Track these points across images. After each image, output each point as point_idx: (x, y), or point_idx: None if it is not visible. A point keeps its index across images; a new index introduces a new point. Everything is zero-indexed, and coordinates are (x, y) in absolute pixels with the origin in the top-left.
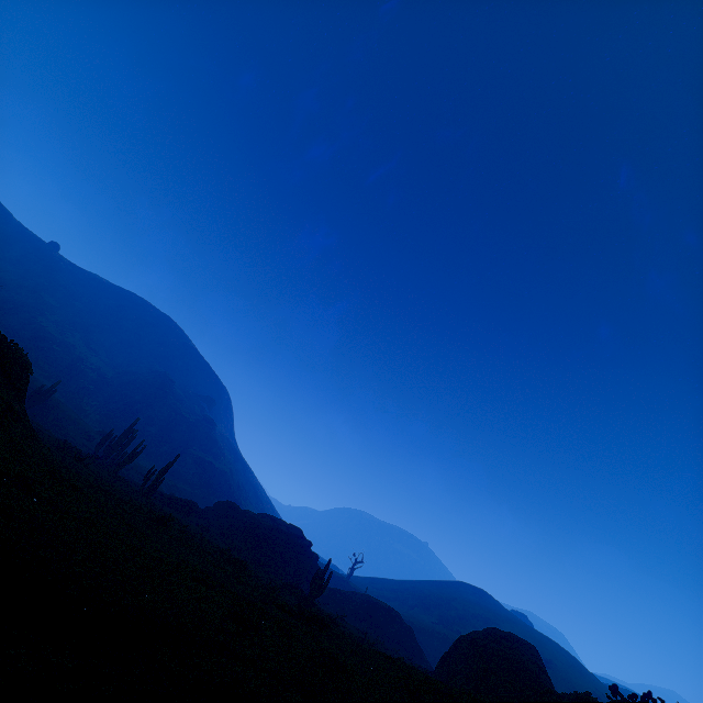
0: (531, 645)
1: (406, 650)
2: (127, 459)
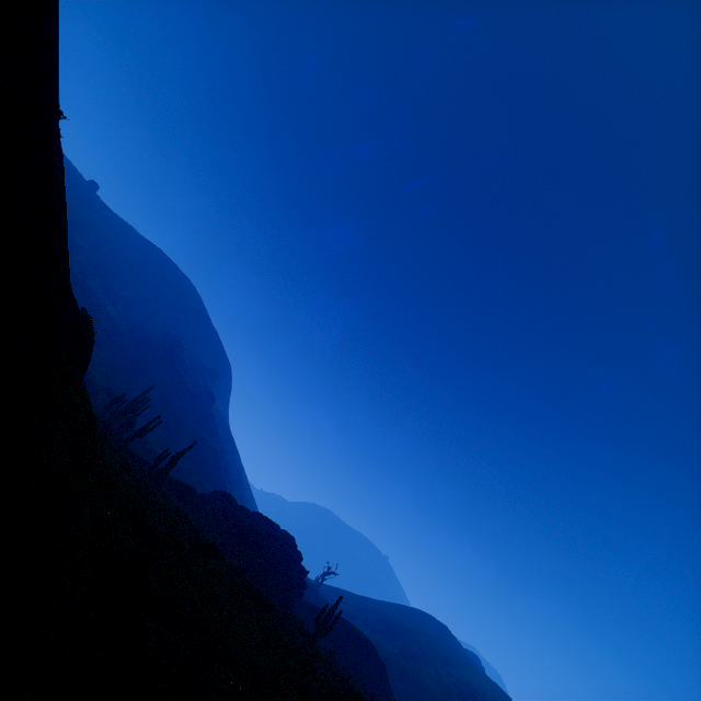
0: None
1: (378, 691)
2: (139, 432)
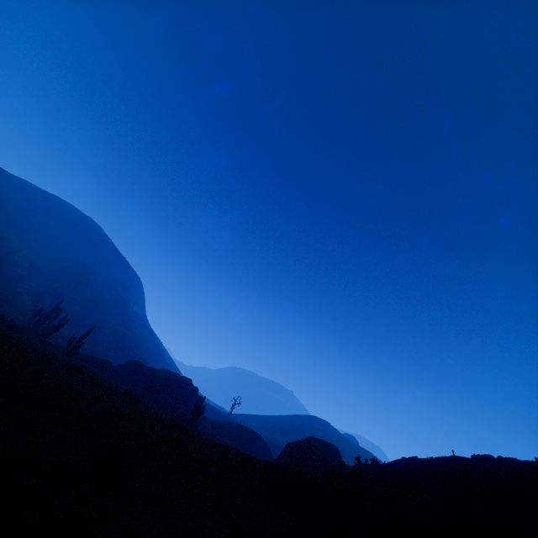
0: (334, 446)
1: (263, 458)
2: (54, 329)
